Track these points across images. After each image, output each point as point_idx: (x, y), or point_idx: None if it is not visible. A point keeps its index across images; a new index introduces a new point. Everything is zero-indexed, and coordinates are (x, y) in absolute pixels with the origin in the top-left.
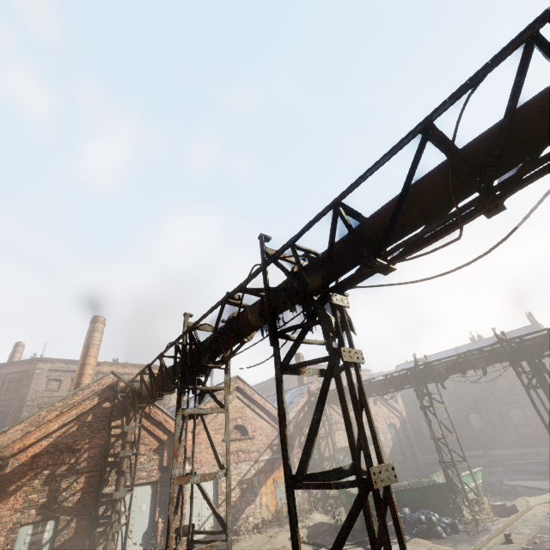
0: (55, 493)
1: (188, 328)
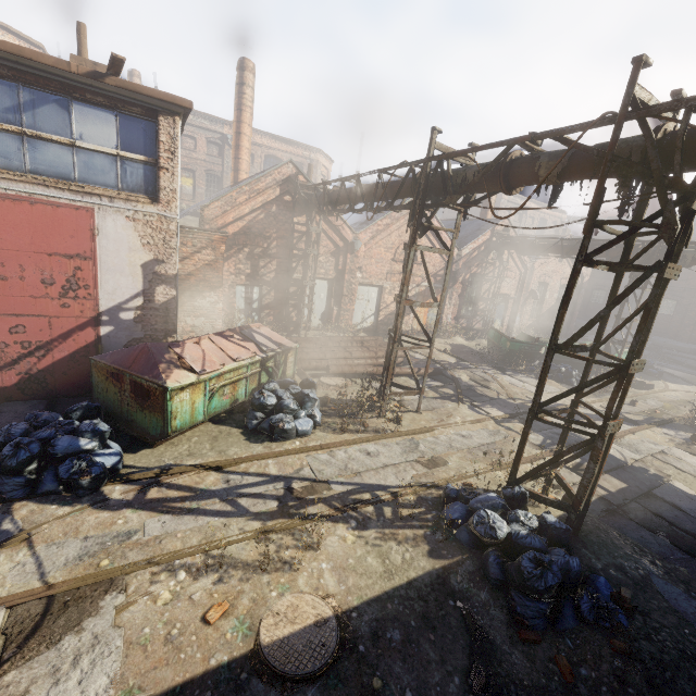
0: (256, 268)
1: (440, 155)
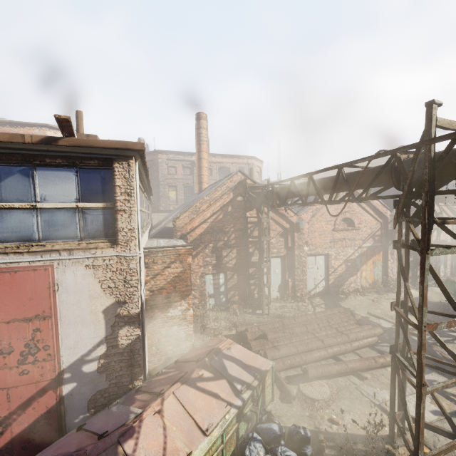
0: (220, 258)
1: None
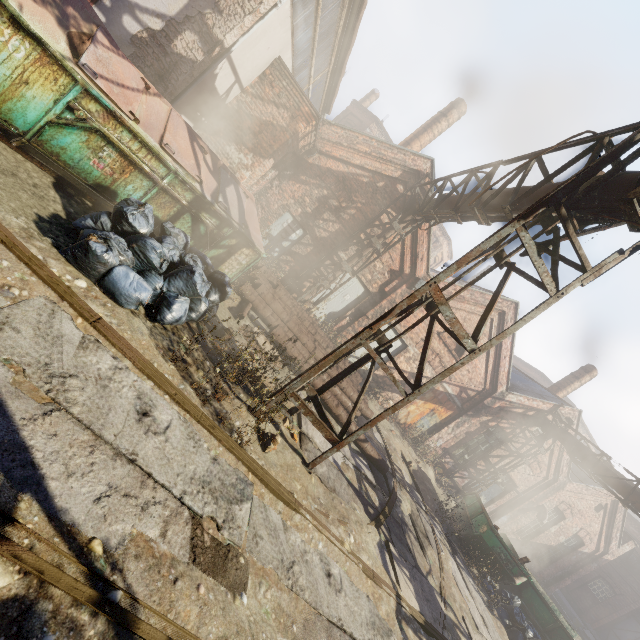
0: (317, 214)
1: None
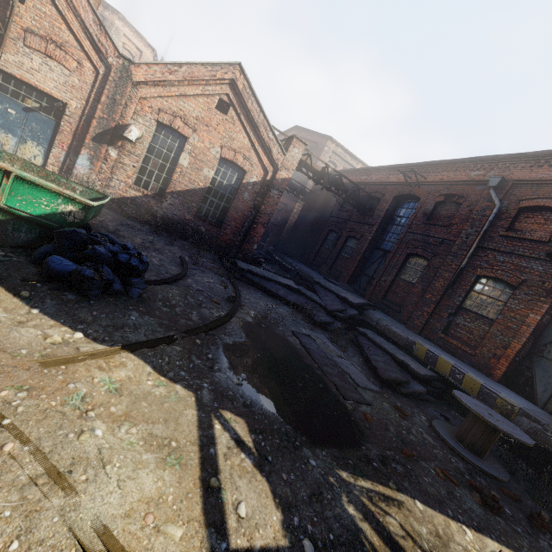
0: None
1: None
